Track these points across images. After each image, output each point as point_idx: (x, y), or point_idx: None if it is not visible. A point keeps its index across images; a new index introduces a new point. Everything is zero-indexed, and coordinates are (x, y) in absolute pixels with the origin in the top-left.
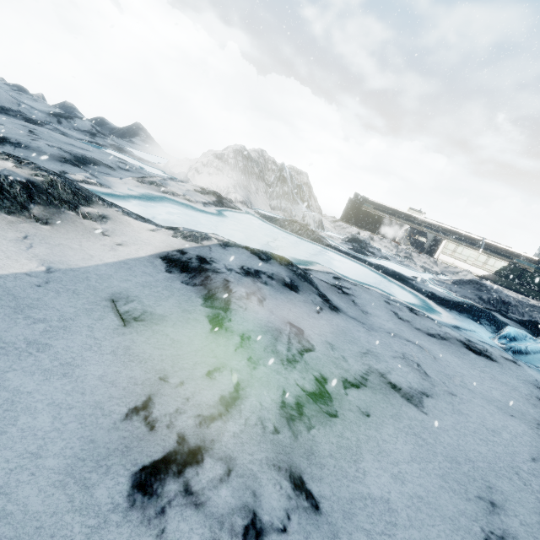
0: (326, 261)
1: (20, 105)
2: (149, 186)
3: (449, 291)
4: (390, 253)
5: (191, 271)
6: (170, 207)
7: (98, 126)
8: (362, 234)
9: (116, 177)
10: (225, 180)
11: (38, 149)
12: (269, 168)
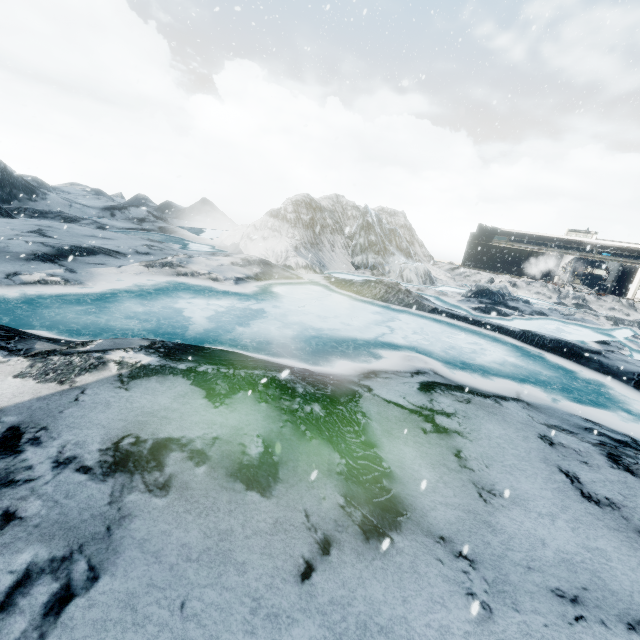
0: (427, 339)
1: (72, 206)
2: (160, 269)
3: None
4: (547, 302)
5: None
6: (174, 296)
7: (164, 211)
8: (497, 280)
9: (113, 266)
10: (284, 243)
11: (1, 250)
12: (349, 215)
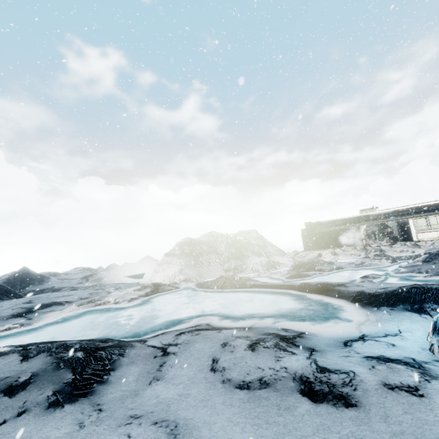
0: (235, 306)
1: (63, 282)
2: (86, 305)
3: (417, 274)
4: (357, 259)
5: None
6: (85, 319)
7: (123, 269)
8: (323, 253)
9: (58, 310)
10: (174, 269)
11: None
12: (219, 241)
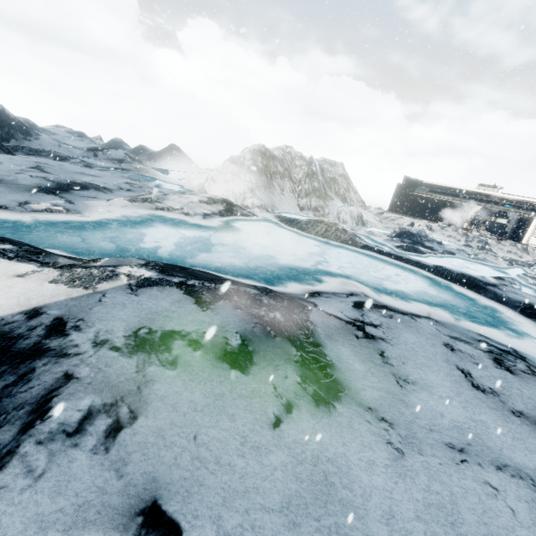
0: (359, 270)
1: (61, 146)
2: (141, 203)
3: None
4: (456, 244)
5: (6, 360)
6: (154, 226)
7: (138, 154)
8: (417, 224)
9: (103, 199)
10: (242, 185)
11: (12, 182)
12: (296, 164)
